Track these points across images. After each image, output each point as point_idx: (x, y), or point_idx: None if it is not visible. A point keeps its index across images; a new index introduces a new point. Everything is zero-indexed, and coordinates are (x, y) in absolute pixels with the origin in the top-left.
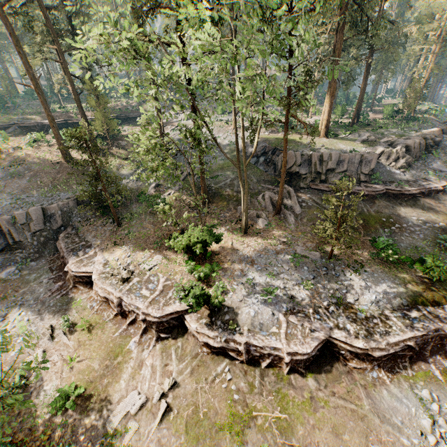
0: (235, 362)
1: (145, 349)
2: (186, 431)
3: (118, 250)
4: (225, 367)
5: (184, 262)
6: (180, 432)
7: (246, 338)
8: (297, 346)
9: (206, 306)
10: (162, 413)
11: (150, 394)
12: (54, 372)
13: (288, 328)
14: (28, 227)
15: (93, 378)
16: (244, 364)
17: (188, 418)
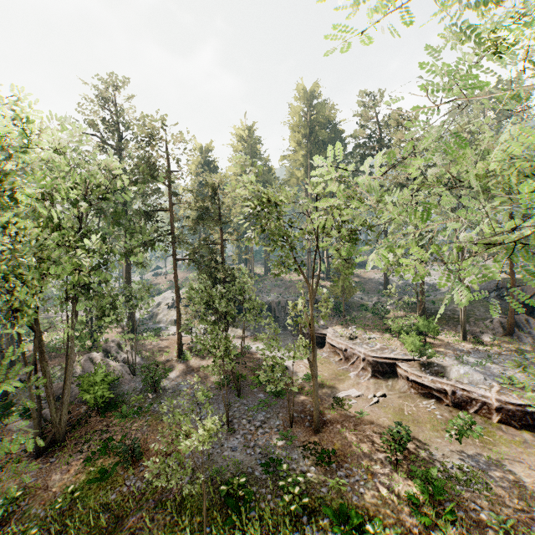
0: (440, 404)
1: (361, 379)
2: (393, 414)
3: (344, 328)
4: (430, 403)
5: (399, 341)
6: (388, 413)
7: (453, 382)
8: (508, 398)
9: (416, 362)
10: (374, 401)
11: (365, 395)
12: (301, 370)
13: (500, 390)
14: (284, 309)
15: (325, 378)
16: (449, 407)
17: (395, 411)
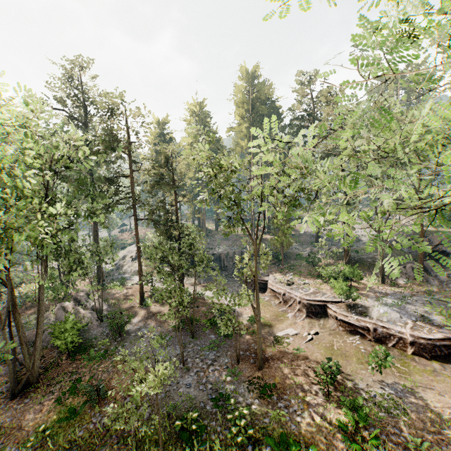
0: (364, 339)
1: (297, 319)
2: (324, 350)
3: (282, 275)
4: (355, 339)
5: (328, 286)
6: (320, 349)
7: (374, 321)
8: (420, 334)
9: (344, 304)
10: (309, 339)
11: (301, 333)
12: (246, 312)
13: (414, 326)
14: (232, 259)
15: (267, 319)
16: (371, 342)
17: (326, 347)
